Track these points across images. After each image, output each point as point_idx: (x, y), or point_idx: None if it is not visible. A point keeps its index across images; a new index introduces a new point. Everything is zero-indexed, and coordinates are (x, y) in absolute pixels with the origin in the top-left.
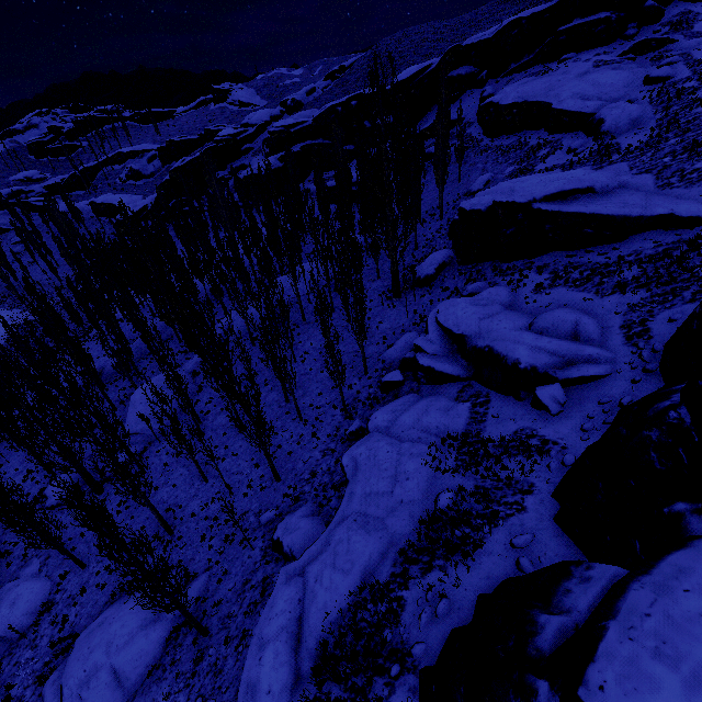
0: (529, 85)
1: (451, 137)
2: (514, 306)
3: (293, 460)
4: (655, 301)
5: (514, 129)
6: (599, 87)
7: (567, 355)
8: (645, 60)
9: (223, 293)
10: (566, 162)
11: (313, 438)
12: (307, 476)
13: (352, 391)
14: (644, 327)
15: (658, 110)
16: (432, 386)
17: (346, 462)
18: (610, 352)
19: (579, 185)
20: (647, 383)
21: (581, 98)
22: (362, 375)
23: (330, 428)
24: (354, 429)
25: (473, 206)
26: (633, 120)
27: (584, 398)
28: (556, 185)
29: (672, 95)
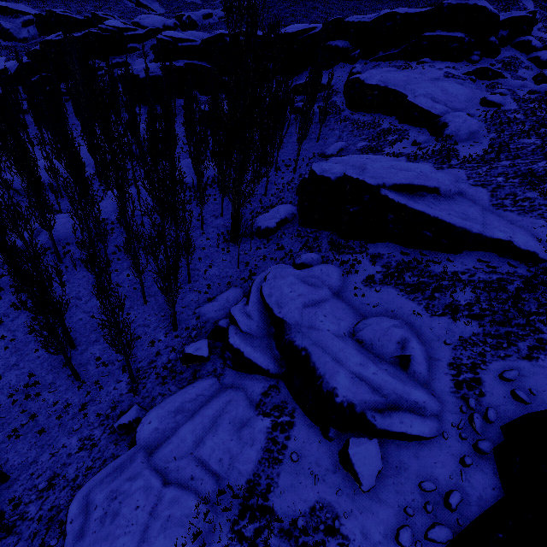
0: (391, 73)
1: (319, 99)
2: (342, 294)
3: (41, 444)
4: (488, 342)
5: (372, 109)
6: (447, 94)
7: (391, 396)
8: (482, 85)
9: (46, 190)
10: (411, 153)
11: (80, 412)
12: (42, 485)
13: (153, 349)
14: (475, 375)
15: (492, 130)
16: (237, 373)
17: (73, 512)
18: (437, 401)
19: (428, 183)
20: (480, 472)
21: (432, 99)
22: (171, 329)
23: (107, 401)
24: (127, 421)
25: (324, 172)
26: (471, 132)
27: (401, 466)
28: (407, 176)
29: (503, 121)
